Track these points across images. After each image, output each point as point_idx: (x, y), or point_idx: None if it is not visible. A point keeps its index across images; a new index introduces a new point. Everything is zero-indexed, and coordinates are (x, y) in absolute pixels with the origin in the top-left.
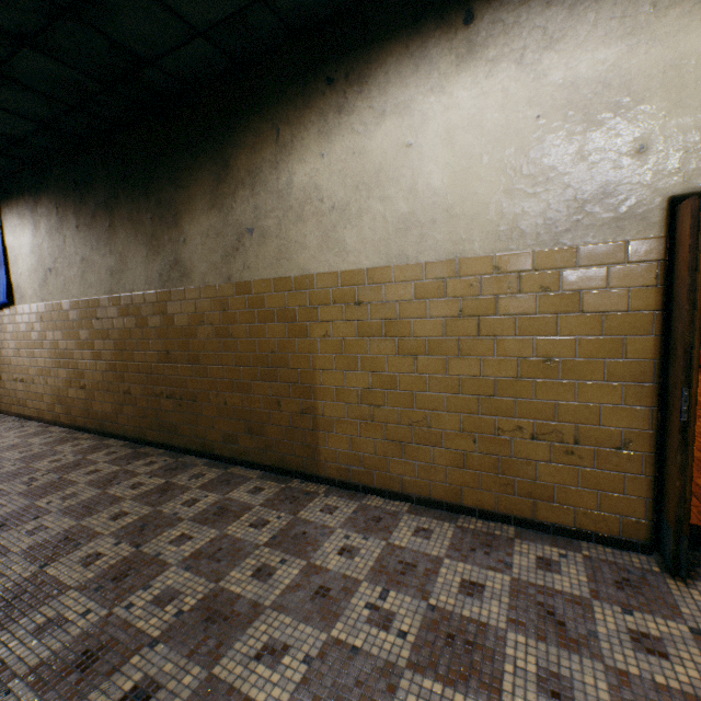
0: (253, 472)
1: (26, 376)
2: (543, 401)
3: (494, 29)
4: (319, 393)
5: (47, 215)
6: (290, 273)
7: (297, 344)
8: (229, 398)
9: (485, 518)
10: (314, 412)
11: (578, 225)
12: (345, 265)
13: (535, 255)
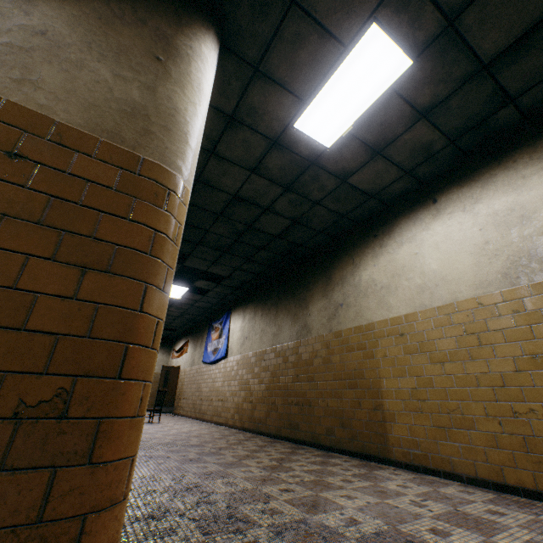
0: (344, 455)
1: (224, 397)
2: (542, 387)
3: (447, 202)
4: (383, 394)
5: (250, 312)
6: (362, 323)
7: (368, 363)
8: (329, 402)
9: (530, 497)
10: (382, 408)
11: (523, 273)
12: (391, 314)
13: (501, 293)
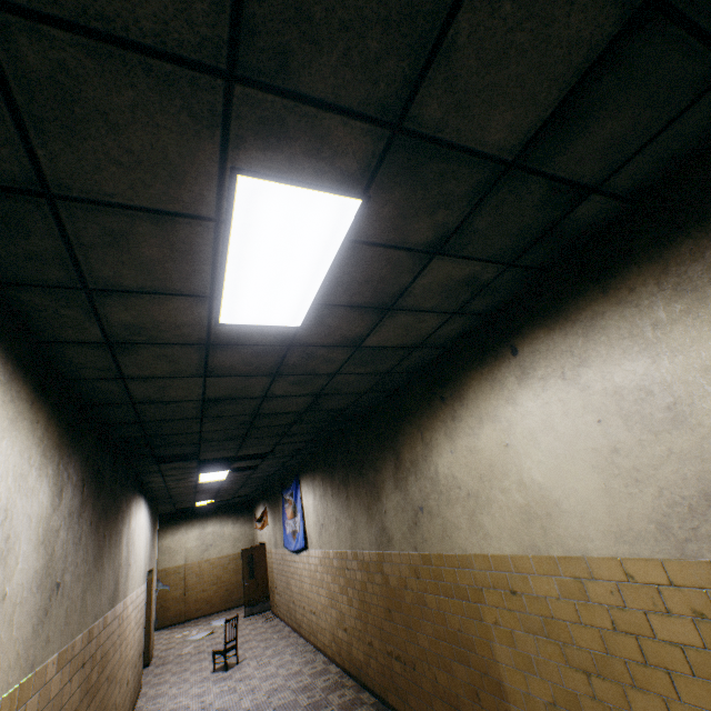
0: None
1: (316, 609)
2: None
3: (533, 356)
4: (508, 694)
5: (318, 485)
6: (454, 550)
7: (475, 626)
8: (437, 673)
9: None
10: None
11: (696, 534)
12: (491, 549)
13: (664, 565)
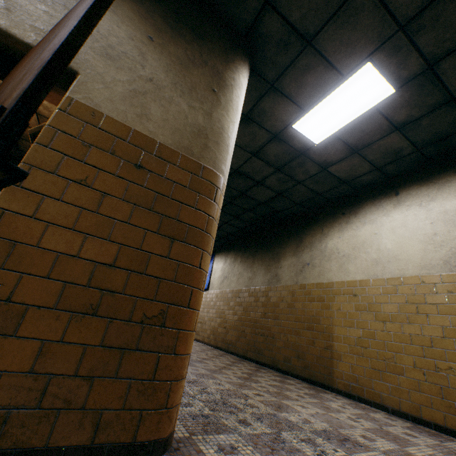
0: (297, 379)
1: (203, 320)
2: None
3: (407, 196)
4: (334, 338)
5: (230, 257)
6: (323, 281)
7: (324, 312)
8: (289, 337)
9: (438, 430)
10: (331, 348)
11: None
12: (348, 278)
13: (441, 276)
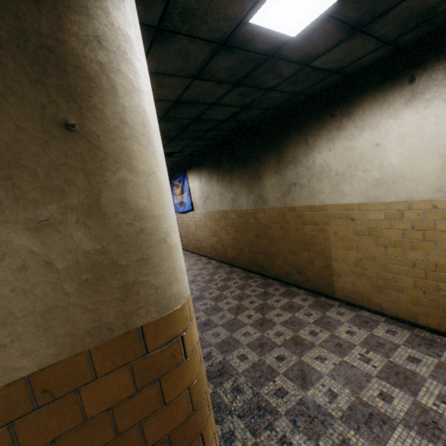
0: (301, 291)
1: (199, 239)
2: None
3: (428, 84)
4: (332, 259)
5: (204, 175)
6: (315, 203)
7: (320, 236)
8: (287, 256)
9: (432, 332)
10: (330, 268)
11: None
12: (344, 201)
13: None
